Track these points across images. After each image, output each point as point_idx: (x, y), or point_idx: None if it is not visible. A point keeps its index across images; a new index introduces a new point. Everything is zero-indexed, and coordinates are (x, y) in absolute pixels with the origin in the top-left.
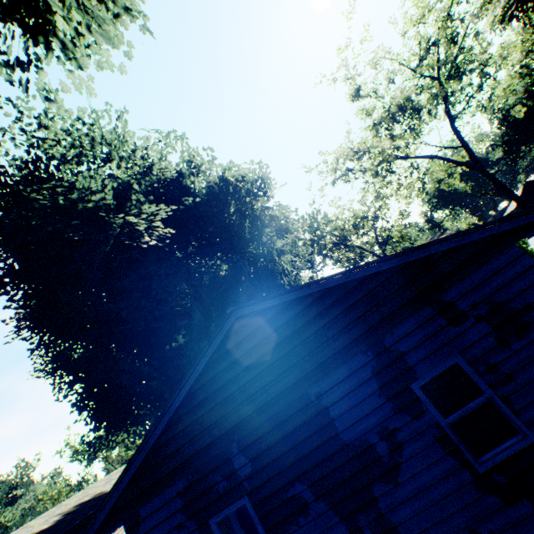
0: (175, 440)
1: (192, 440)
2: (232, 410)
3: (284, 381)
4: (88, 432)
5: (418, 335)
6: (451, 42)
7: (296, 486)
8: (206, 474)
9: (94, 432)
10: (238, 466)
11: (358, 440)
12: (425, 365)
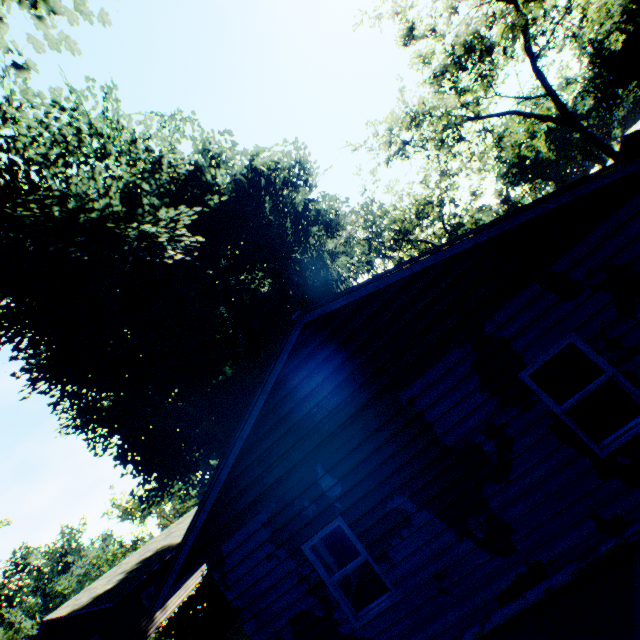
0: (250, 470)
1: (270, 468)
2: (311, 430)
3: (368, 390)
4: (138, 486)
5: (524, 316)
6: None
7: (395, 499)
8: (291, 500)
9: (144, 485)
10: (326, 488)
11: (461, 442)
12: (535, 350)
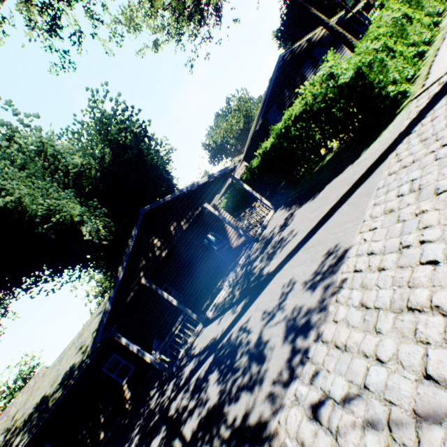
0: None
1: None
2: None
3: None
4: None
5: None
6: None
7: None
8: None
9: None
10: None
11: None
12: None
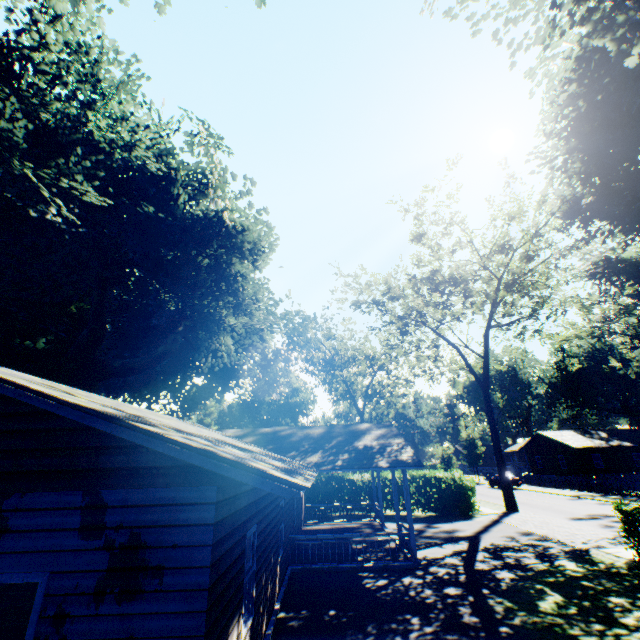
0: None
1: None
2: None
3: None
4: None
5: (42, 518)
6: (526, 258)
7: None
8: None
9: None
10: None
11: None
12: (10, 562)
